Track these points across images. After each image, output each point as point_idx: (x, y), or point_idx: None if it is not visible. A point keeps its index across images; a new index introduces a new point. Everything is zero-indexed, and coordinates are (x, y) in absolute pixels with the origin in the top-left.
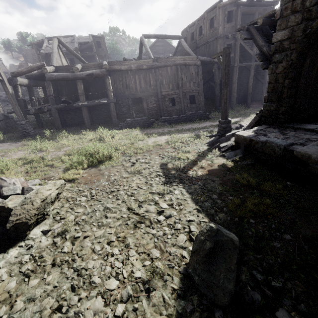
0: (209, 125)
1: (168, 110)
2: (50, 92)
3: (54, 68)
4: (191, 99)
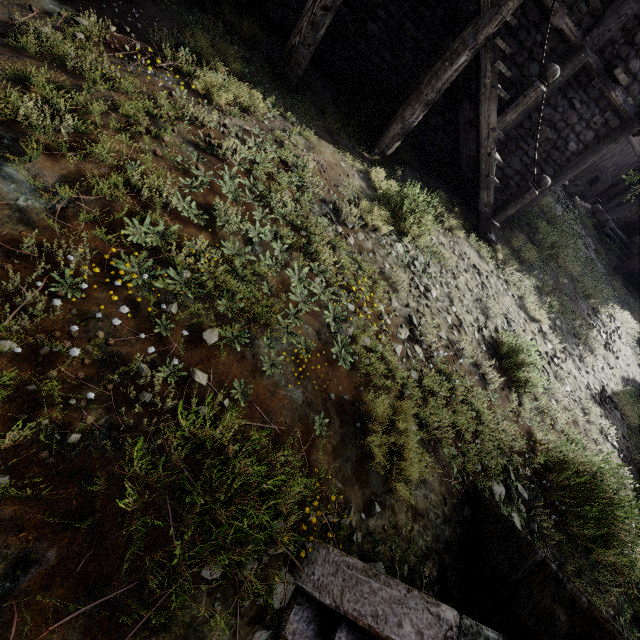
0: None
1: None
2: None
3: None
4: (592, 181)
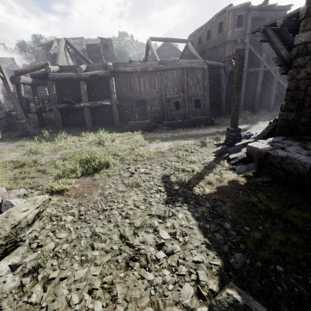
0: (215, 132)
1: (172, 113)
2: (52, 92)
3: (58, 68)
4: (196, 103)
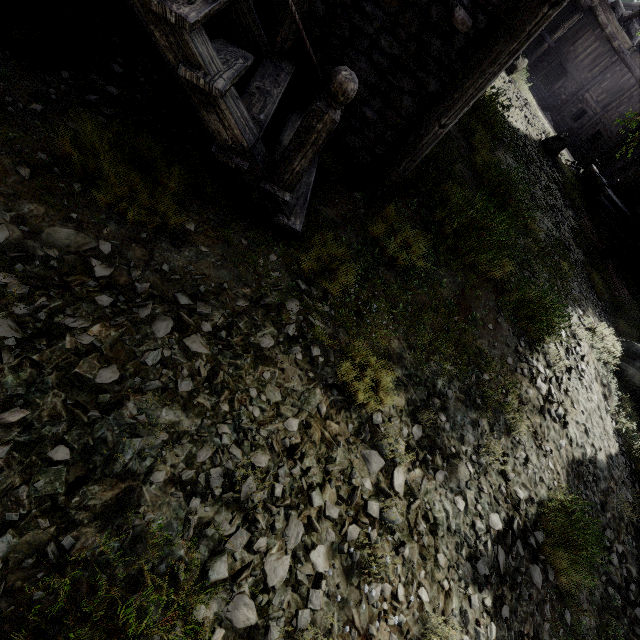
0: None
1: (565, 118)
2: None
3: None
4: (593, 139)
